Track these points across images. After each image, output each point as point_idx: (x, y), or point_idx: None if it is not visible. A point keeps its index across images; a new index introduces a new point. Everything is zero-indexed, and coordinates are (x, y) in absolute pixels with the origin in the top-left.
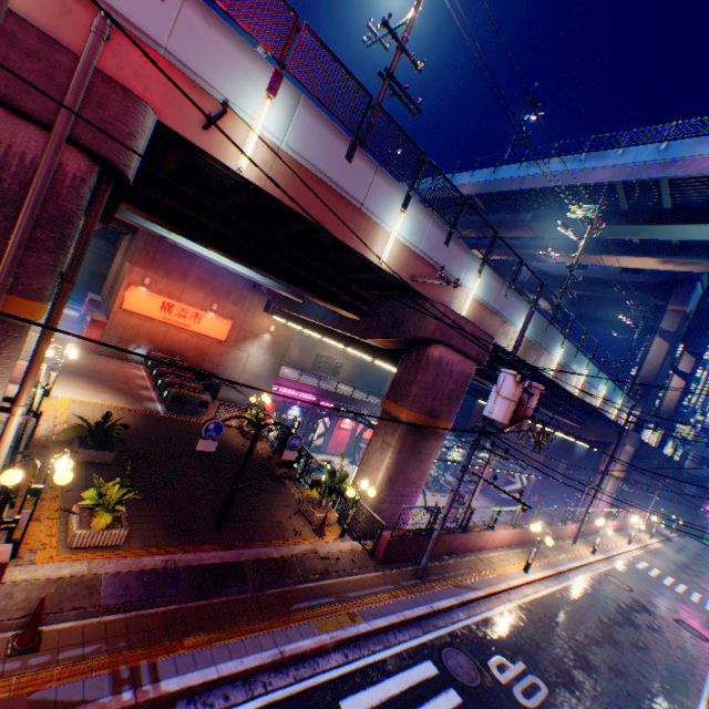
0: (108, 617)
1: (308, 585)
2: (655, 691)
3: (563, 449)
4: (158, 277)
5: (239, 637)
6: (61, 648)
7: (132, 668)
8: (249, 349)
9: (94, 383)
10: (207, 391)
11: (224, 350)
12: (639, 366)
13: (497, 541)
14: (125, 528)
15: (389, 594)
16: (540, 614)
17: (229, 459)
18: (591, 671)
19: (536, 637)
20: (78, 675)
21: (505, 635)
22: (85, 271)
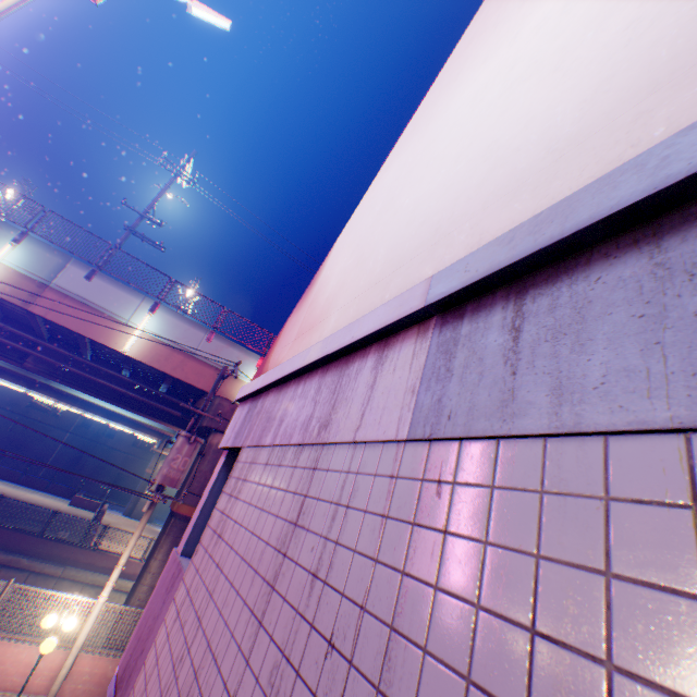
0: None
1: None
2: None
3: None
4: None
5: None
6: None
7: None
8: None
9: None
10: None
11: None
12: None
13: None
14: None
15: None
16: None
17: None
18: None
19: None
20: None
21: None
22: (170, 493)
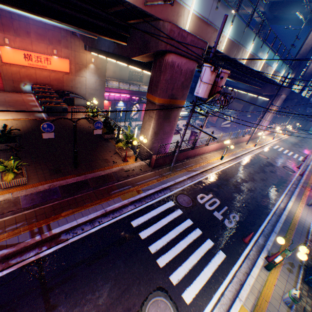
0: (26, 212)
1: (119, 183)
2: (264, 195)
3: (252, 101)
4: (12, 37)
5: (87, 208)
6: (6, 227)
7: (39, 228)
8: (85, 75)
9: (6, 109)
10: (68, 103)
11: (71, 78)
12: (301, 47)
13: (210, 149)
14: (25, 177)
15: (156, 180)
16: (223, 175)
17: (81, 135)
18: (240, 193)
19: (220, 184)
20: (15, 235)
21: (206, 186)
22: None
